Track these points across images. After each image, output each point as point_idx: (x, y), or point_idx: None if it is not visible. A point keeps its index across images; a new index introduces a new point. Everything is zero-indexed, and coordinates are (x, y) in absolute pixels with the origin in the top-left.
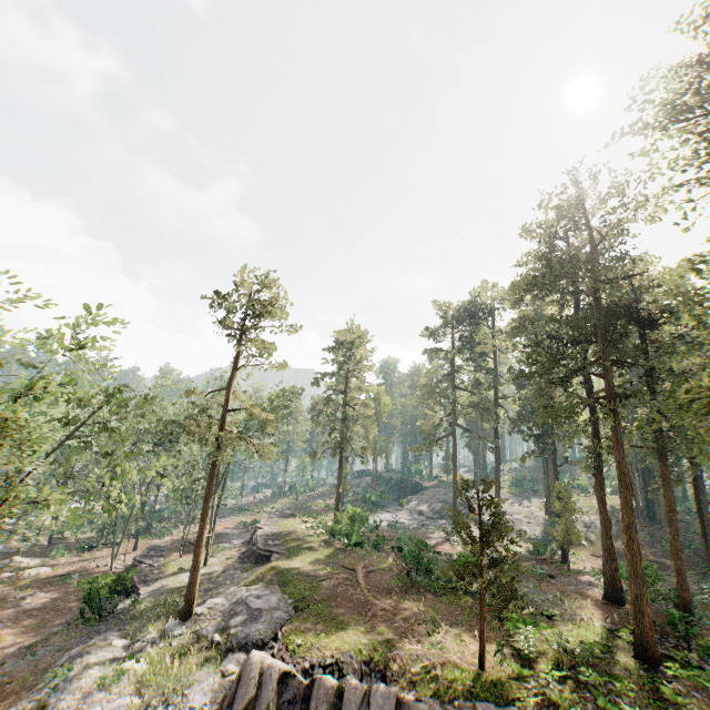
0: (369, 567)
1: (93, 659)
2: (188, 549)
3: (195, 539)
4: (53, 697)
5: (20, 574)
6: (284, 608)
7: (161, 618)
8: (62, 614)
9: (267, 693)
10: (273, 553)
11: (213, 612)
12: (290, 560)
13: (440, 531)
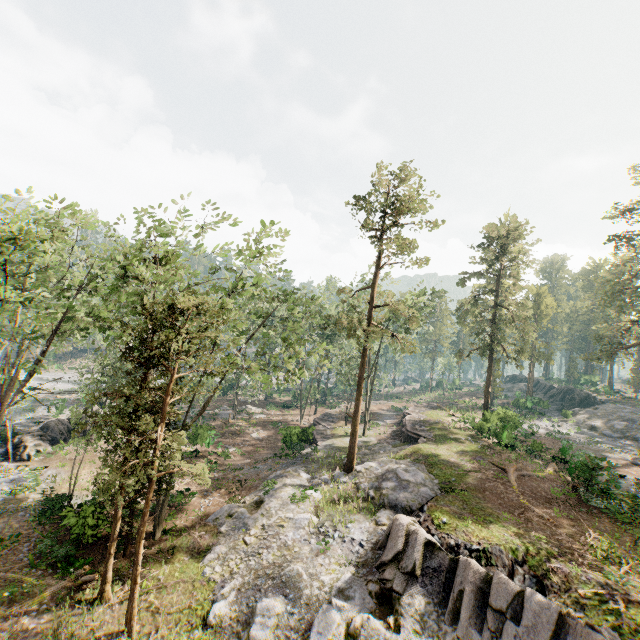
0: (523, 471)
1: (288, 481)
2: (350, 420)
3: None
4: (266, 498)
5: (250, 416)
6: (430, 486)
7: (331, 466)
8: (273, 446)
9: (413, 554)
10: (420, 436)
11: (369, 473)
12: (435, 446)
13: (622, 453)
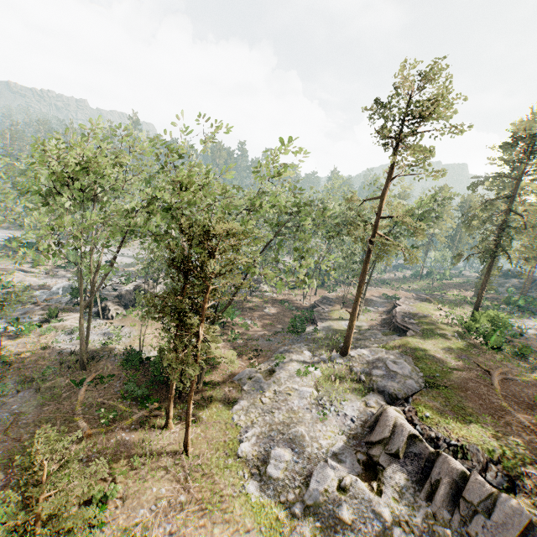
0: (507, 374)
1: (294, 357)
2: (345, 305)
3: (351, 299)
4: (277, 369)
5: (263, 294)
6: (415, 379)
7: (329, 347)
8: (281, 322)
9: (398, 442)
10: (408, 329)
11: (361, 359)
12: (423, 340)
13: None
